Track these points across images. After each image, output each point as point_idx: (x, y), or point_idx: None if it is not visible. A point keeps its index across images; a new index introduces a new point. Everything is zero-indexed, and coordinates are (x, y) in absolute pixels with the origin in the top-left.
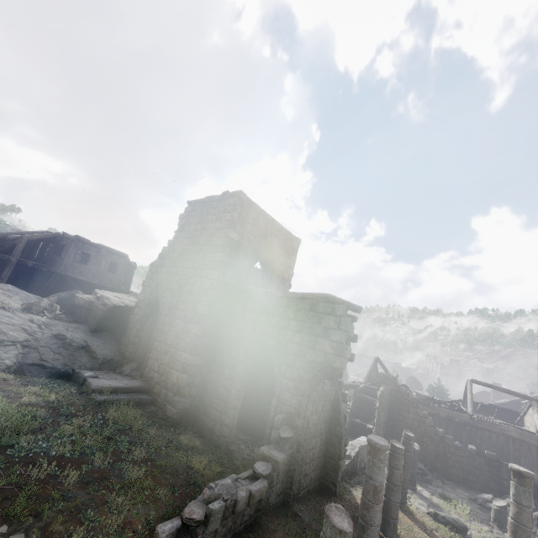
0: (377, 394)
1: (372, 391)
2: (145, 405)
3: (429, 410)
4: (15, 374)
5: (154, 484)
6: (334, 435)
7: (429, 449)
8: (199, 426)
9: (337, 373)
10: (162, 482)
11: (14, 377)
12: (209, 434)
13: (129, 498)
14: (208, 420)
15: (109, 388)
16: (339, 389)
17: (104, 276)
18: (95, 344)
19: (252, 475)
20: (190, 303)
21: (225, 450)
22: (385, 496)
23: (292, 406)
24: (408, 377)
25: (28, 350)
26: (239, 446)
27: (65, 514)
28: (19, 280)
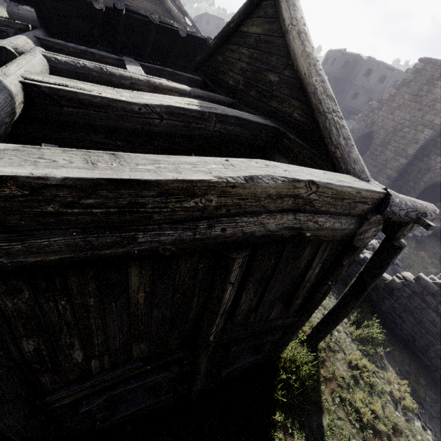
0: None
1: None
2: None
3: None
4: None
5: None
6: None
7: None
8: None
9: None
10: None
11: None
12: None
13: None
14: None
15: None
16: None
17: None
18: None
19: None
20: (401, 144)
21: None
22: None
23: None
24: None
25: None
26: None
27: None
28: None
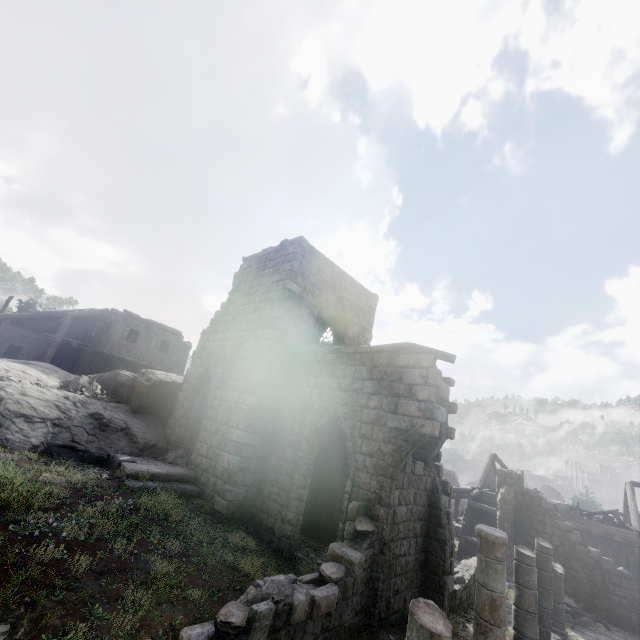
0: (497, 498)
1: (491, 498)
2: (190, 497)
3: (574, 525)
4: (41, 454)
5: (187, 583)
6: (435, 540)
7: (581, 578)
8: (256, 525)
9: (433, 455)
10: (198, 583)
11: (39, 456)
12: (268, 535)
13: (152, 596)
14: (266, 517)
15: (146, 473)
16: (437, 476)
17: (154, 356)
18: (136, 426)
19: (318, 579)
20: (244, 370)
21: (288, 555)
22: (515, 629)
23: (372, 490)
24: (543, 487)
25: (59, 430)
26: (307, 554)
27: (67, 607)
28: (64, 364)
